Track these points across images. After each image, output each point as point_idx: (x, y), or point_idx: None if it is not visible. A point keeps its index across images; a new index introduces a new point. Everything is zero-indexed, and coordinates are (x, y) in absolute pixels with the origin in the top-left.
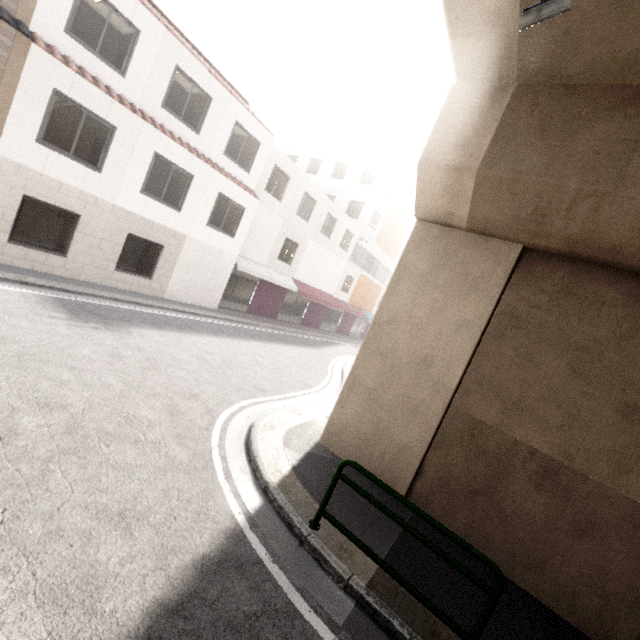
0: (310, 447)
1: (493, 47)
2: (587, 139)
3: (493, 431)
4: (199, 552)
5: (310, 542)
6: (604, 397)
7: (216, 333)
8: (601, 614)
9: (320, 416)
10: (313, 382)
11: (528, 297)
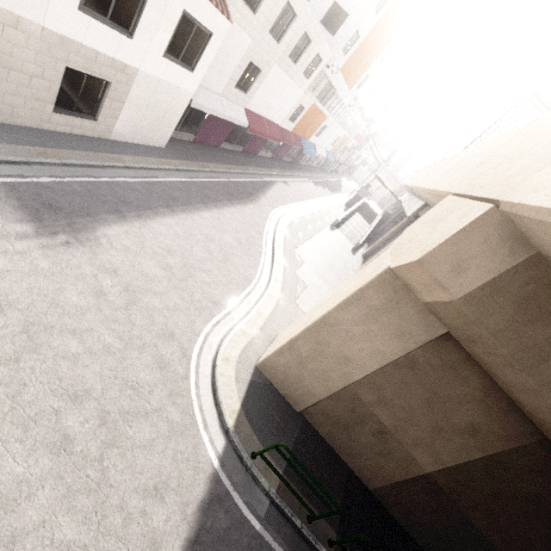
0: (251, 375)
1: (545, 244)
2: (539, 332)
3: (365, 406)
4: (199, 499)
5: (252, 471)
6: (431, 419)
7: (171, 206)
8: (371, 477)
9: (257, 329)
10: (252, 271)
11: (429, 358)
